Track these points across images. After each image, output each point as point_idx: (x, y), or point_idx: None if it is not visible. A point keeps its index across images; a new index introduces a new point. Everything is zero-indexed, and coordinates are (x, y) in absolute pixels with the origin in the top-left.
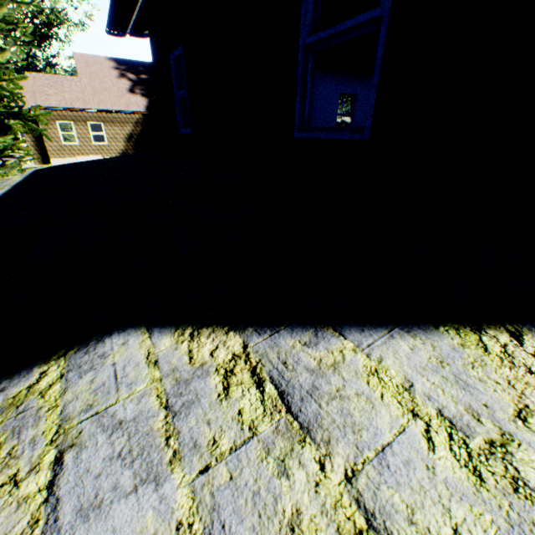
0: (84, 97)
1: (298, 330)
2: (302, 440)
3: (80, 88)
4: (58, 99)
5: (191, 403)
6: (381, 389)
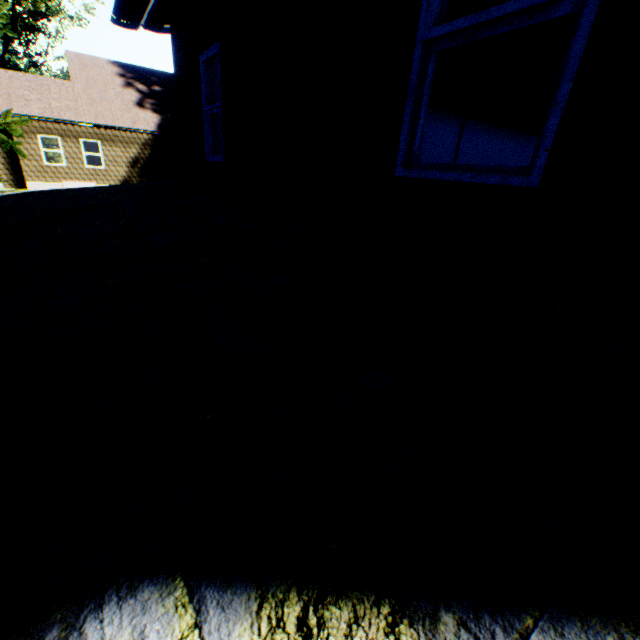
0: (76, 107)
1: (577, 637)
2: None
3: (72, 95)
4: (42, 106)
5: None
6: None
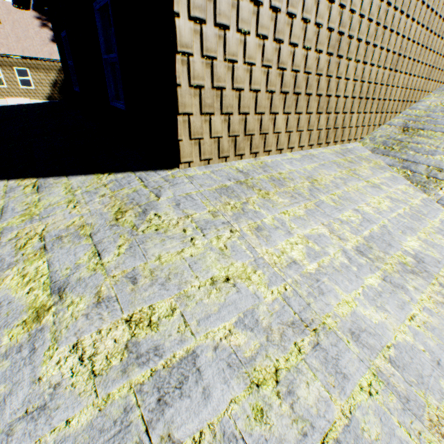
0: (8, 43)
1: (56, 177)
2: (36, 194)
3: (4, 34)
4: None
5: (13, 191)
6: (64, 185)
